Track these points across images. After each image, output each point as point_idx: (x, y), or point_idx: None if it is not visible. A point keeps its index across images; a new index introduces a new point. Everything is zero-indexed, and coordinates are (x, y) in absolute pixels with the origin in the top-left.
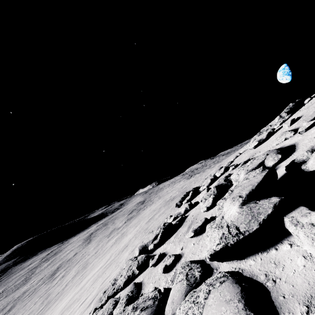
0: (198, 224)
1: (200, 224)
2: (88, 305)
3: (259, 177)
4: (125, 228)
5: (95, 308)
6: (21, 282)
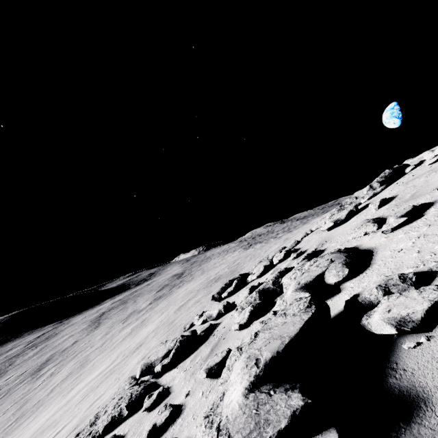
0: (216, 359)
1: (219, 360)
2: None
3: (297, 323)
4: (149, 312)
5: None
6: None
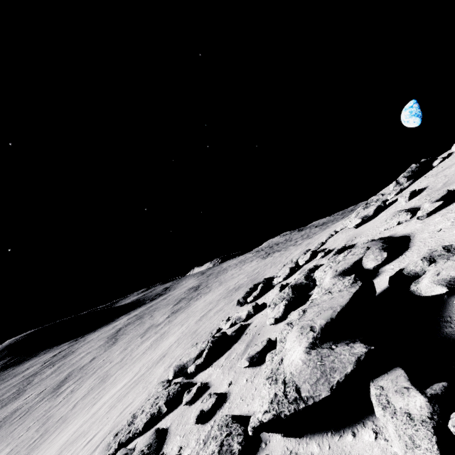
0: (257, 348)
1: (260, 348)
2: (94, 448)
3: (345, 295)
4: (167, 325)
5: None
6: (12, 395)
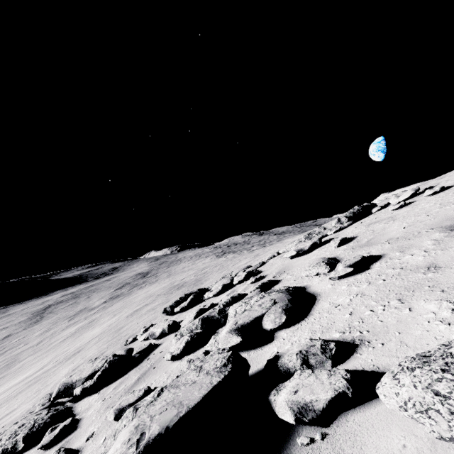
0: (131, 399)
1: (133, 400)
2: None
3: (204, 387)
4: (100, 312)
5: None
6: None
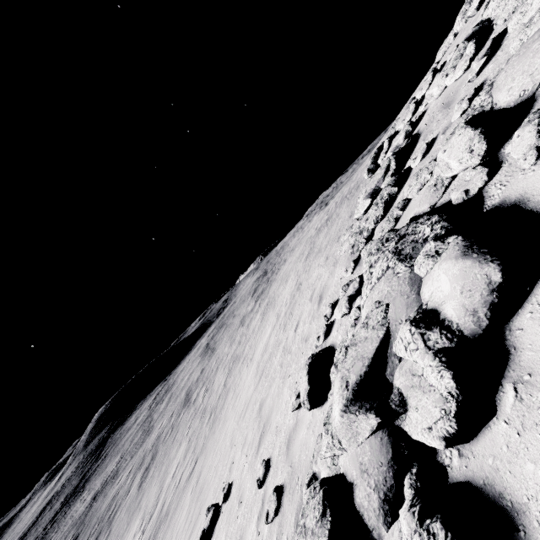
0: (485, 49)
1: (488, 45)
2: (317, 306)
3: None
4: (265, 300)
5: (352, 261)
6: (142, 436)
